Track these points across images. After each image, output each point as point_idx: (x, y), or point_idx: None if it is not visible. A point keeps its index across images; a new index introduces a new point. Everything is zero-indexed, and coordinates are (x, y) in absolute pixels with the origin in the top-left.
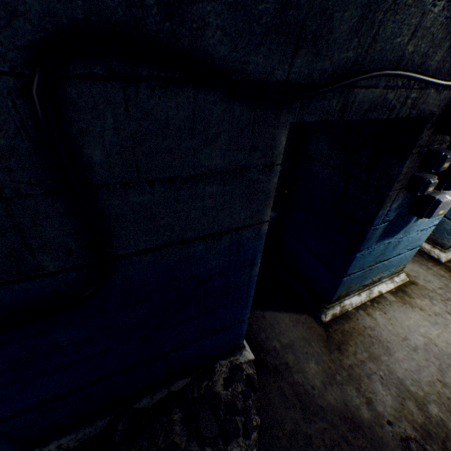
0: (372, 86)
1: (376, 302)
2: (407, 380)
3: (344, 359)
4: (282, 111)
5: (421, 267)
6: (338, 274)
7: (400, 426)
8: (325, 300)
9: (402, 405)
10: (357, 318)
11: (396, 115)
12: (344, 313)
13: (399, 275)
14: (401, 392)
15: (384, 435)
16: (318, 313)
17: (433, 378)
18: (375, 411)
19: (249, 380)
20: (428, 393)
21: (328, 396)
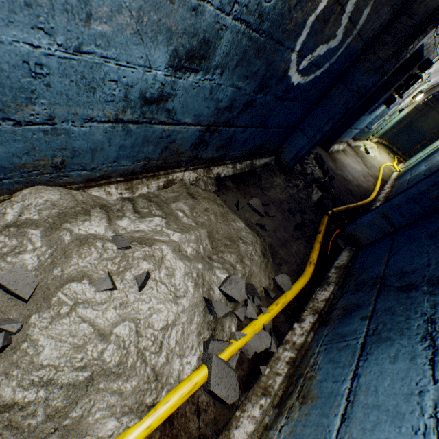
0: (434, 40)
1: (338, 152)
2: (352, 174)
3: (337, 165)
4: (426, 38)
5: (346, 146)
6: (347, 127)
7: (354, 183)
8: (331, 142)
9: (353, 179)
10: (335, 155)
11: (423, 54)
12: (331, 152)
13: (344, 144)
14: (352, 177)
15: (352, 183)
16: (326, 148)
17: (357, 176)
18: (348, 178)
19: (321, 159)
20: (357, 178)
21: (337, 172)
